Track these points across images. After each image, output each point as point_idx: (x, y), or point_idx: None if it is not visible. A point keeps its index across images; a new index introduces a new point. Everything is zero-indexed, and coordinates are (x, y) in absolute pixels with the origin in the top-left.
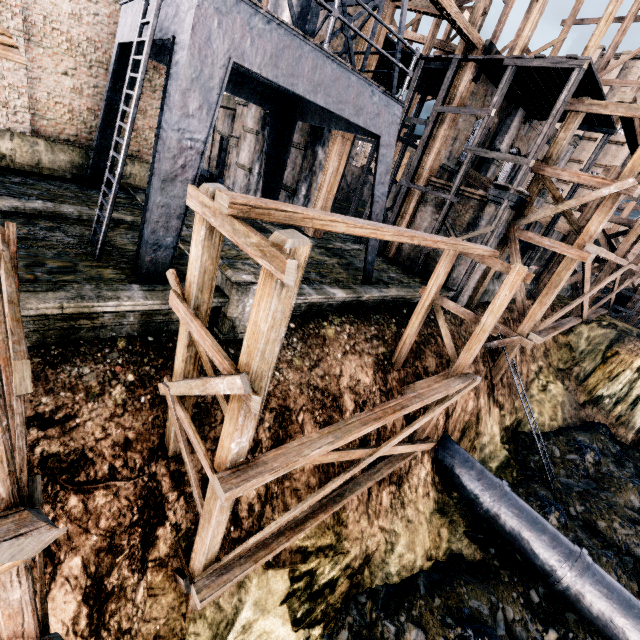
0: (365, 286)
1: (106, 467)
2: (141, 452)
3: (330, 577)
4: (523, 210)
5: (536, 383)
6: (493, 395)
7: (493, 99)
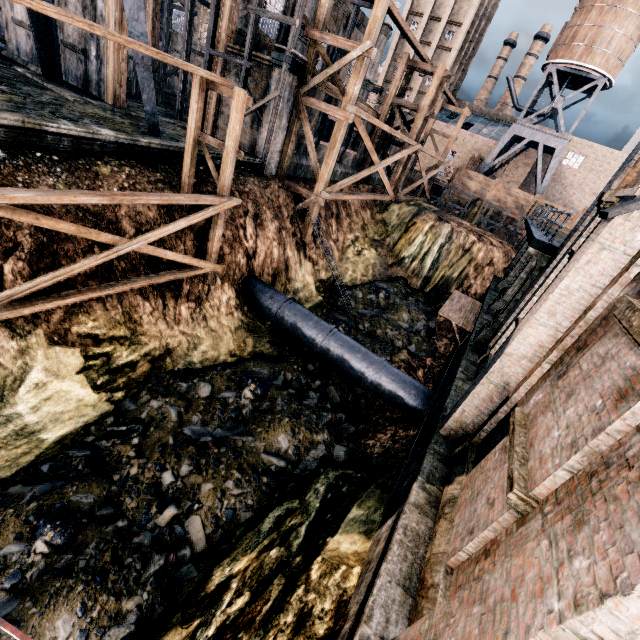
0: (147, 136)
1: None
2: None
3: (129, 360)
4: (306, 77)
5: (352, 249)
6: (304, 251)
7: None
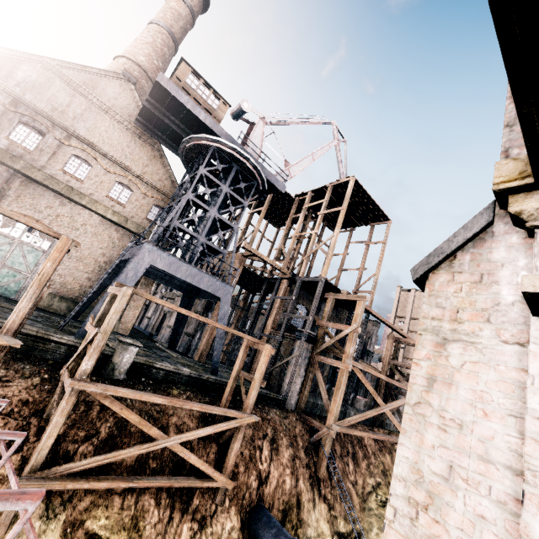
0: (209, 374)
1: (10, 409)
2: (31, 409)
3: None
4: (317, 344)
5: (374, 496)
6: (318, 488)
7: (293, 293)
